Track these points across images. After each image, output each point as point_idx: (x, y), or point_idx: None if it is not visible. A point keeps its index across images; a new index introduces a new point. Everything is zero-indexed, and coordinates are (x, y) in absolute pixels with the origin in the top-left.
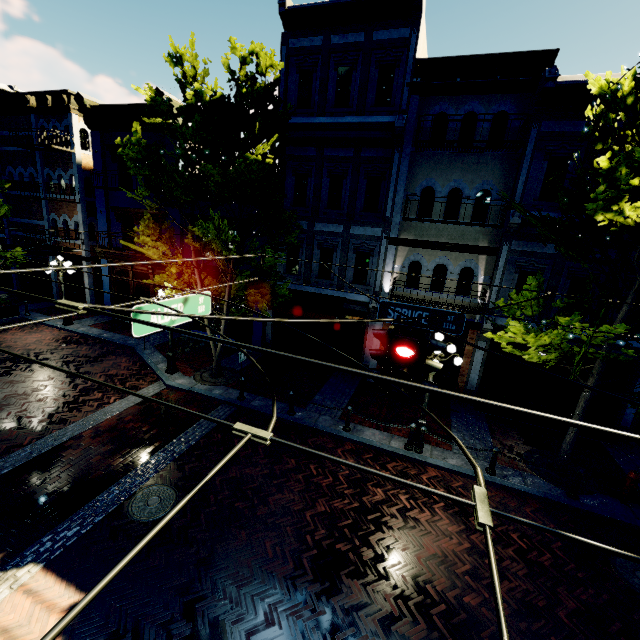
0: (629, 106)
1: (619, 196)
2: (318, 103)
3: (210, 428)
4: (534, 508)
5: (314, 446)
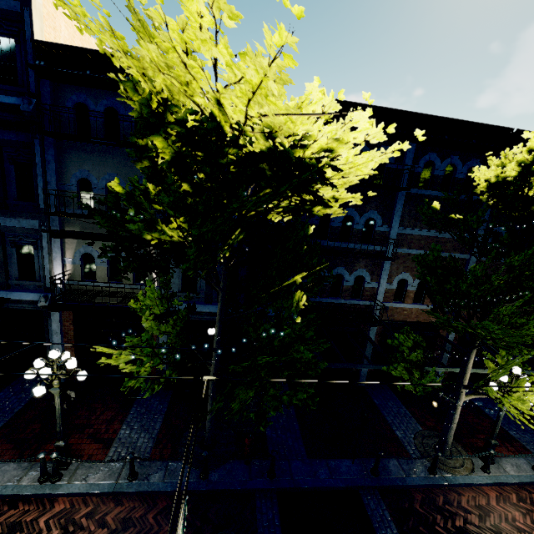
0: None
1: (154, 218)
2: None
3: None
4: (160, 509)
5: None
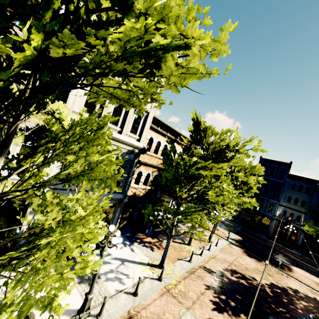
0: None
1: None
2: (265, 174)
3: (240, 229)
4: (310, 262)
5: (262, 239)
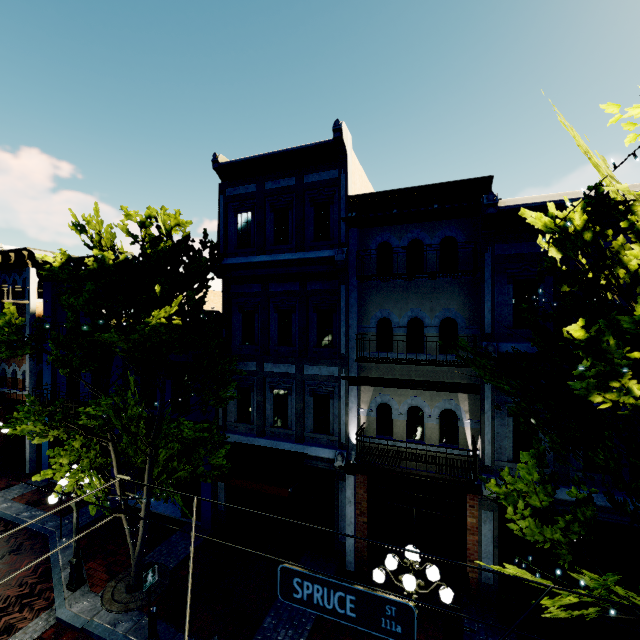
0: (589, 242)
1: (616, 371)
2: (257, 242)
3: None
4: None
5: None
